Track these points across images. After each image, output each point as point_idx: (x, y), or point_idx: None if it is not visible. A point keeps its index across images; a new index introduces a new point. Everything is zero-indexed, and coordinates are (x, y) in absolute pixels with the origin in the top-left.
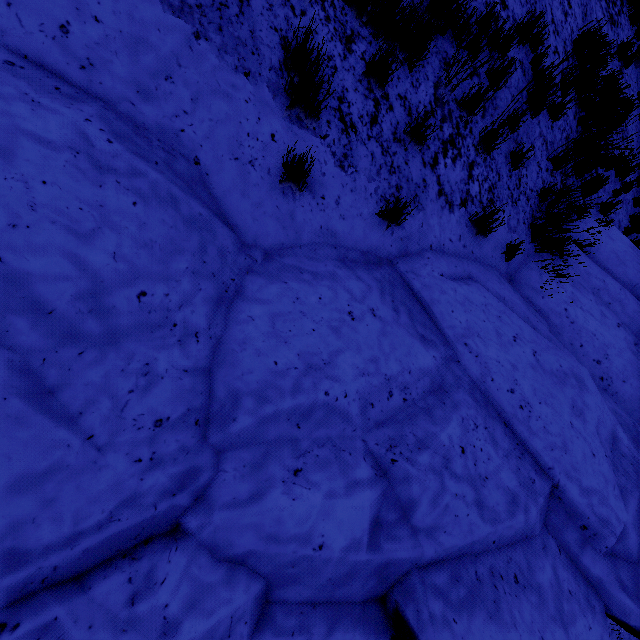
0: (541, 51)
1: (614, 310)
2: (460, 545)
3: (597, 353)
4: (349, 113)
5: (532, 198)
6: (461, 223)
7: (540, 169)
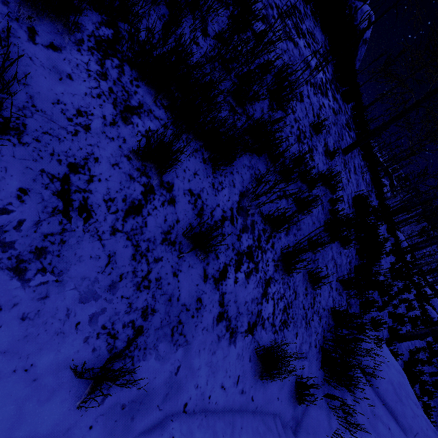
0: (334, 196)
1: None
2: None
3: None
4: (86, 189)
5: (324, 317)
6: (243, 357)
7: (331, 288)
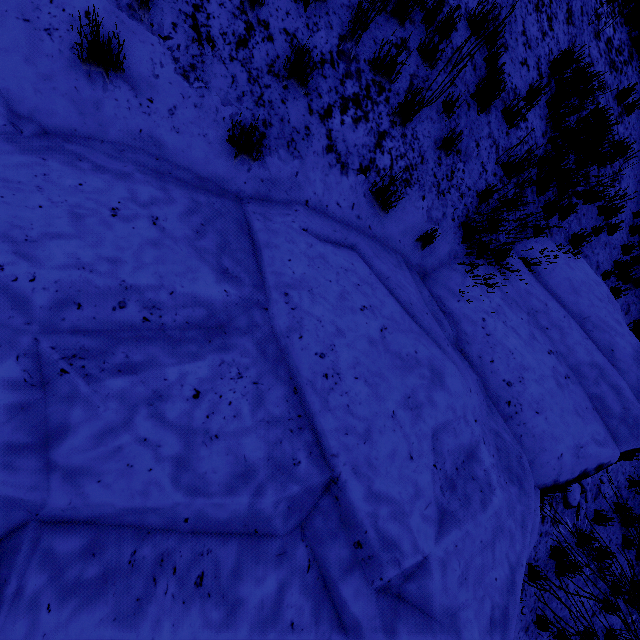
0: (503, 55)
1: (551, 336)
2: (120, 507)
3: (510, 373)
4: (207, 25)
5: (469, 197)
6: (357, 191)
7: (485, 170)
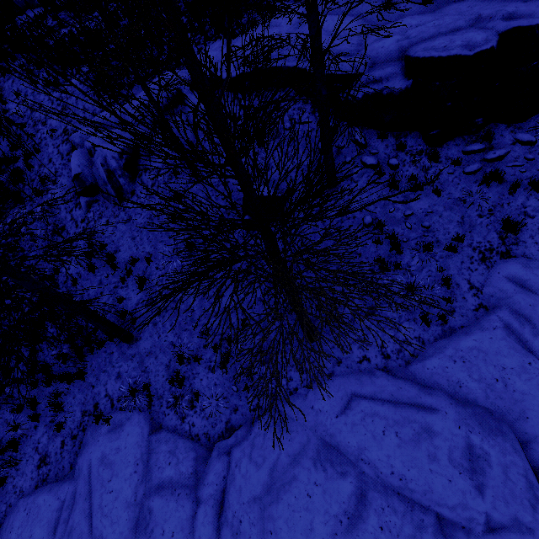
0: None
1: None
2: (425, 37)
3: None
4: None
5: None
6: None
7: None
